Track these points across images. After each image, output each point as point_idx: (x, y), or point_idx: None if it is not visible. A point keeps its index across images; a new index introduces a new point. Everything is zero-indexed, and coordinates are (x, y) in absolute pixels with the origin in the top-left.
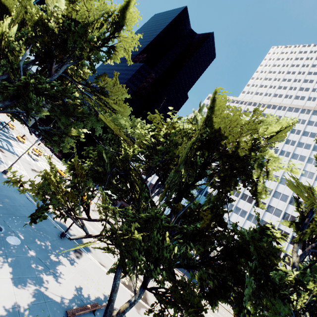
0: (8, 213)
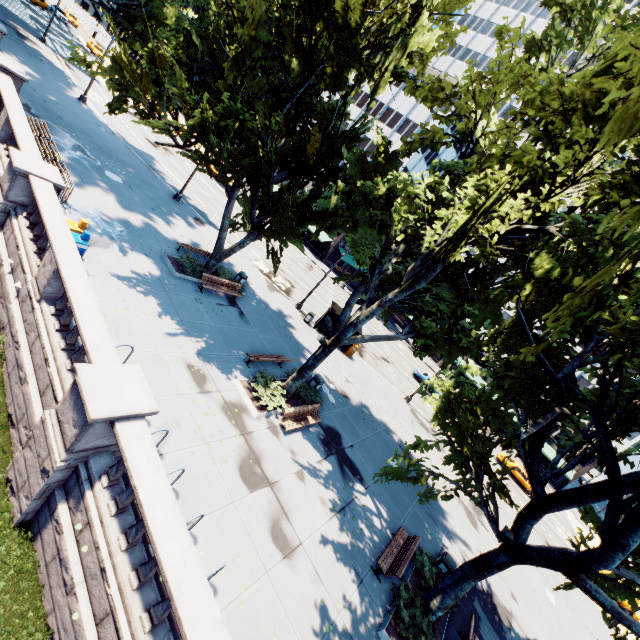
0: (101, 151)
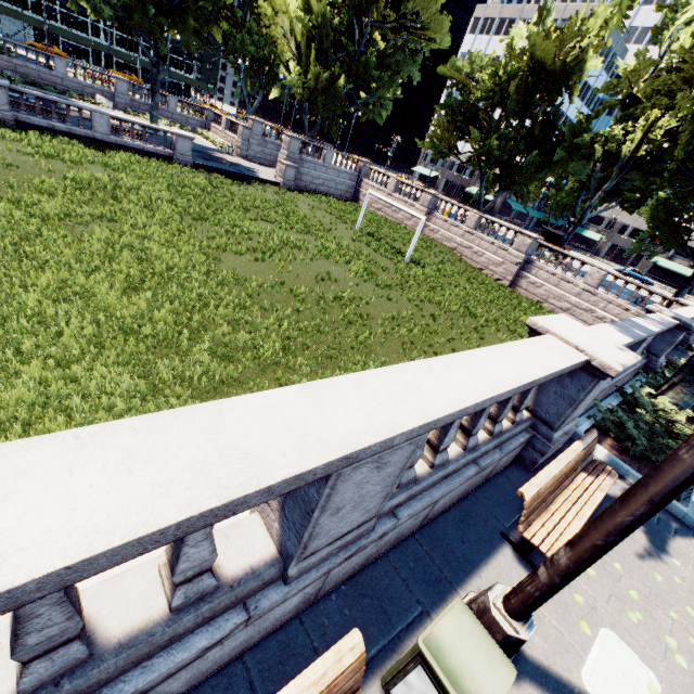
0: None
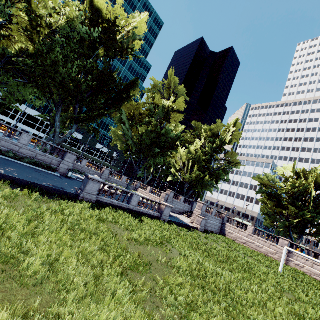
0: None
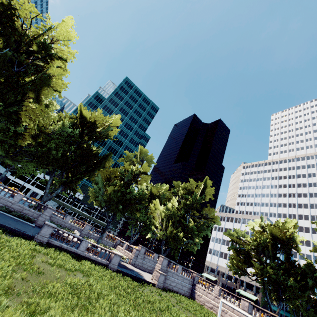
0: None
